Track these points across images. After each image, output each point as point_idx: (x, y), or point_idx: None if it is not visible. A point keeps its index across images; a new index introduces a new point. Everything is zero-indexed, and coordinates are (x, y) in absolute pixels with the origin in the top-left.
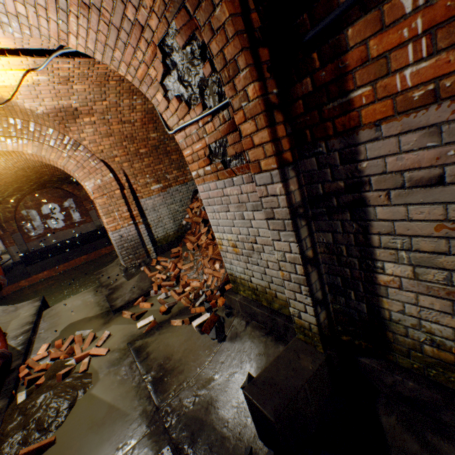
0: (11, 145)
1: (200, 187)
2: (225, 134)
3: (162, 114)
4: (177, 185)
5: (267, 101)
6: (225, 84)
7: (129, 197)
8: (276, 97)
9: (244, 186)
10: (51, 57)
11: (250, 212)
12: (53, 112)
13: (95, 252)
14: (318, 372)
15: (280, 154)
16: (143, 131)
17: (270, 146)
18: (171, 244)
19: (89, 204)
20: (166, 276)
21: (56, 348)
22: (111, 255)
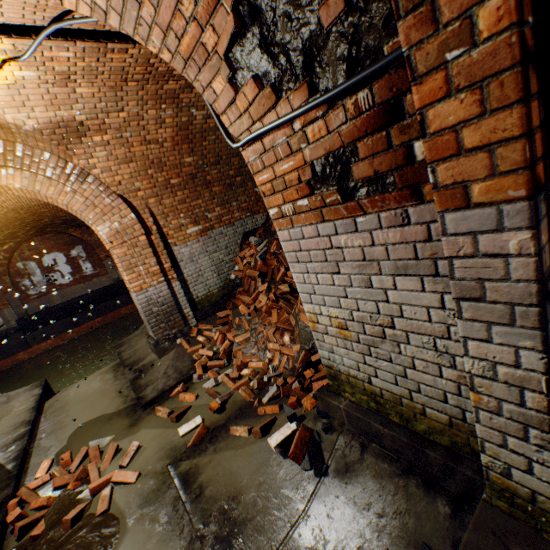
0: None
1: (283, 233)
2: (354, 137)
3: (220, 116)
4: (221, 226)
5: (522, 39)
6: (402, 15)
7: (157, 244)
8: (530, 34)
9: (380, 232)
10: (39, 37)
11: (387, 277)
12: (48, 128)
13: (113, 313)
14: None
15: (533, 166)
16: (176, 155)
17: (517, 146)
18: (216, 305)
19: (104, 252)
20: (212, 353)
21: (62, 468)
22: (134, 316)
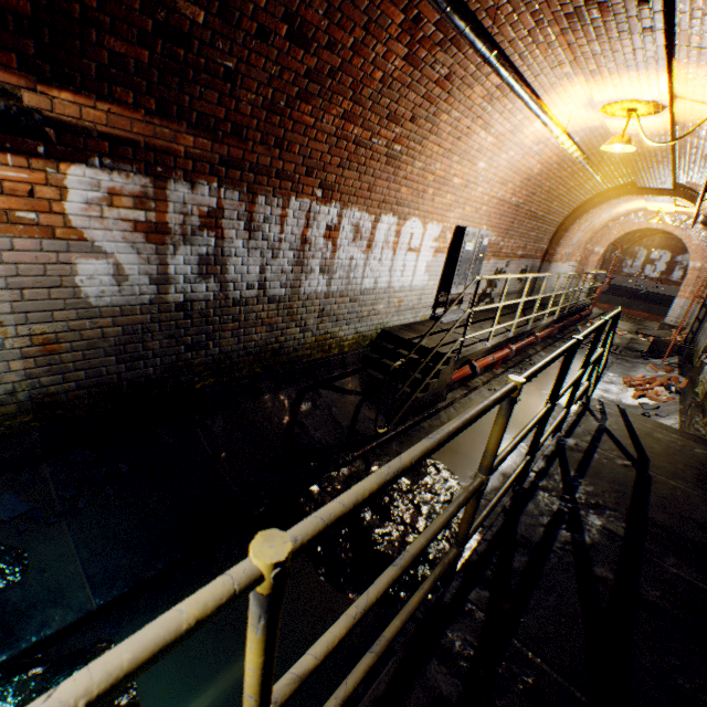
0: (670, 228)
1: None
2: None
3: None
4: None
5: None
6: None
7: None
8: None
9: None
10: None
11: None
12: None
13: (657, 317)
14: (672, 345)
15: None
16: None
17: None
18: None
19: None
20: (678, 340)
21: None
22: None
